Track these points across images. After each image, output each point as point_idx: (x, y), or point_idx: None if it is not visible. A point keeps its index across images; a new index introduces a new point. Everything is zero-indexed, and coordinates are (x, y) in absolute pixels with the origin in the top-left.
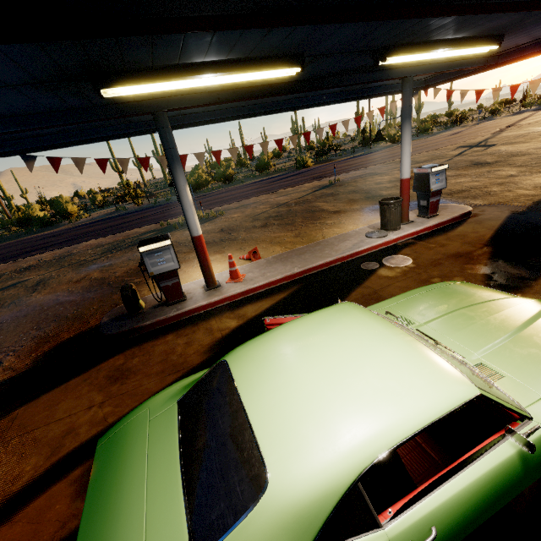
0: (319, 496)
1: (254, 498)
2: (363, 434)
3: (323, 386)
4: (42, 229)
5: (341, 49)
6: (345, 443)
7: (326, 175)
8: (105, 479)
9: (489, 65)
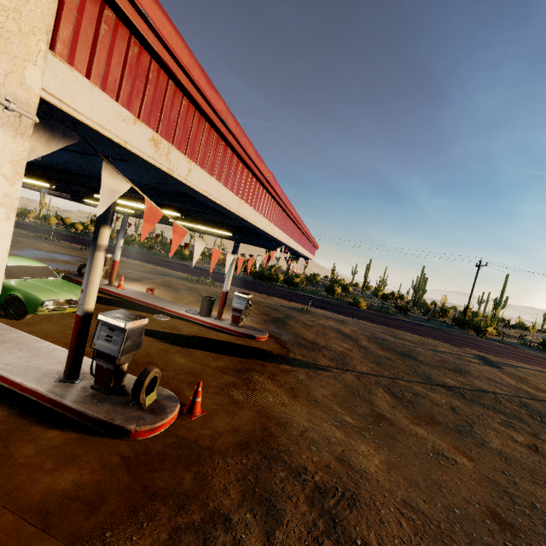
0: None
1: None
2: None
3: None
4: (177, 259)
5: None
6: None
7: (327, 309)
8: None
9: None
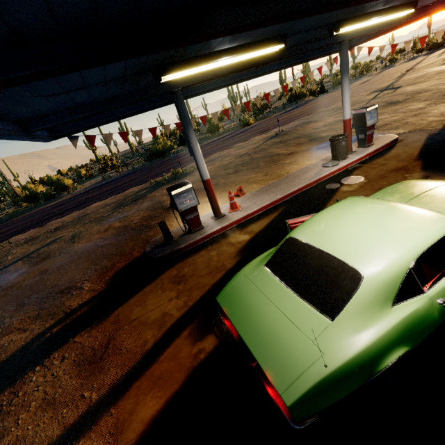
0: (393, 276)
1: (356, 284)
2: (407, 246)
3: (370, 232)
4: (47, 201)
5: (309, 27)
6: (399, 251)
7: (270, 128)
8: (239, 310)
9: (401, 24)
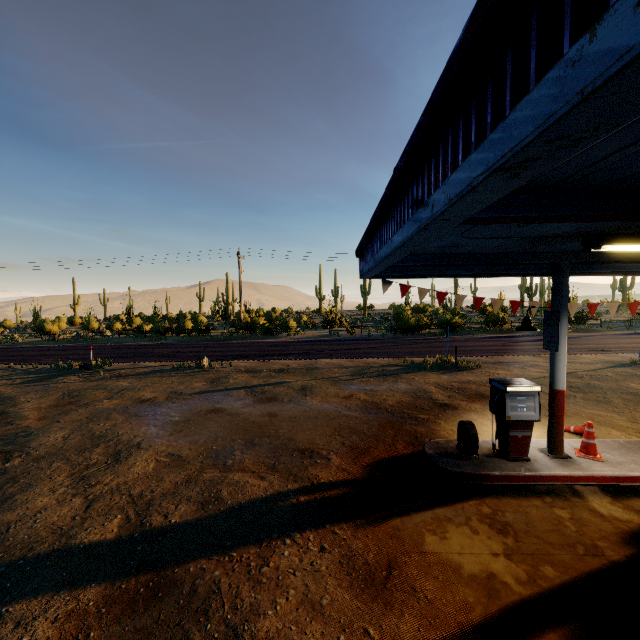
0: None
1: None
2: None
3: None
4: (264, 336)
5: None
6: None
7: (611, 349)
8: None
9: None
